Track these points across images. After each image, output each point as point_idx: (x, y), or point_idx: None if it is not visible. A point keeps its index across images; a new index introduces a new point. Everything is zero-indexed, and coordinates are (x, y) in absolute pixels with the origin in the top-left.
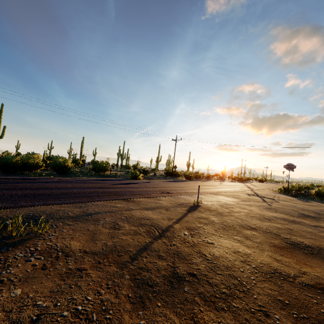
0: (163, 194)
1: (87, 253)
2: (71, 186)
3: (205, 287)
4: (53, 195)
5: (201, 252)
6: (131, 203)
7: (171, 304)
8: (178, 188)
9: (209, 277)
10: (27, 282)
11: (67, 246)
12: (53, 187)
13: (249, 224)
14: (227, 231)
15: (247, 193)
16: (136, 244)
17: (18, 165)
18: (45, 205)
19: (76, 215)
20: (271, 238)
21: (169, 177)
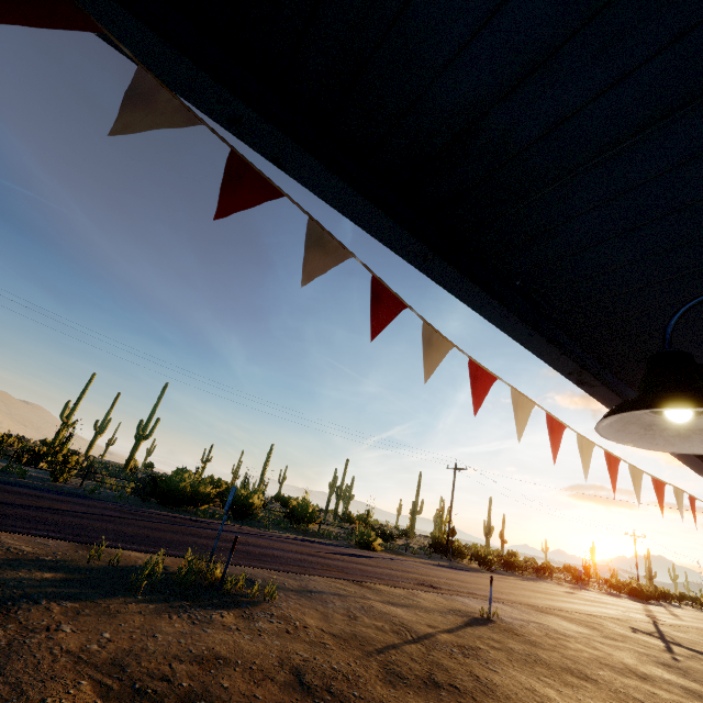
0: (422, 586)
1: (325, 632)
2: (267, 544)
3: (468, 700)
4: (252, 555)
5: (473, 673)
6: (366, 590)
7: (424, 696)
8: (457, 581)
9: (477, 695)
10: (280, 638)
11: (301, 619)
12: (243, 541)
13: (586, 671)
14: (532, 667)
15: (633, 625)
16: (381, 640)
17: (185, 494)
18: (253, 566)
19: (295, 588)
20: (620, 700)
21: (439, 556)
